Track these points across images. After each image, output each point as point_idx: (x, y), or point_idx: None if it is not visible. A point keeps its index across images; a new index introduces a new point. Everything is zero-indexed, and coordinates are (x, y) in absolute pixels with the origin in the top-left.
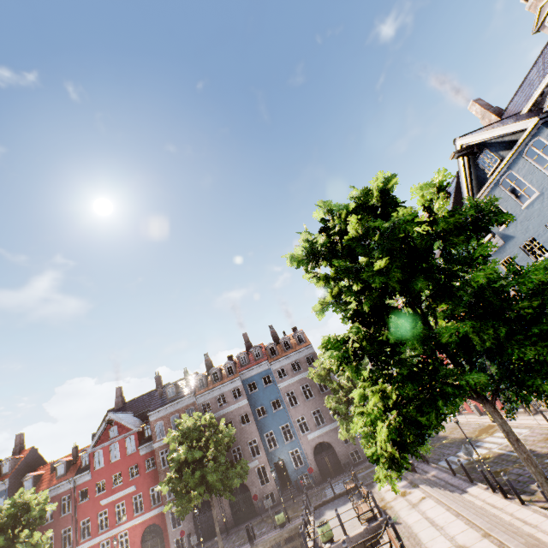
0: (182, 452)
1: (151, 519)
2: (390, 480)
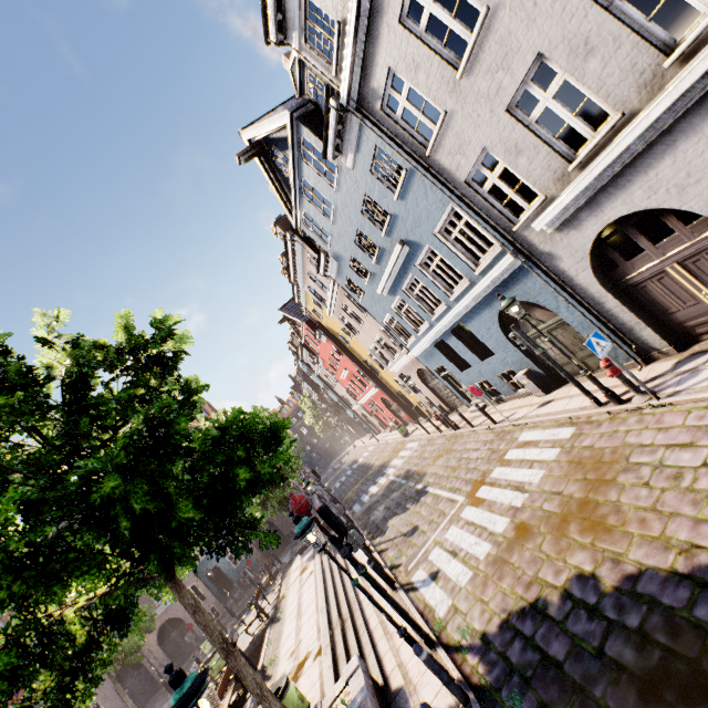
0: None
1: None
2: None
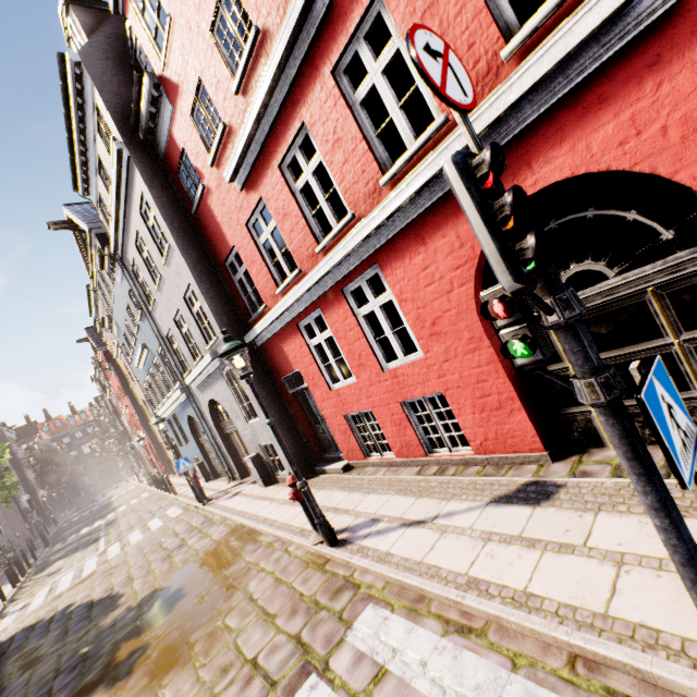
0: None
1: None
2: None
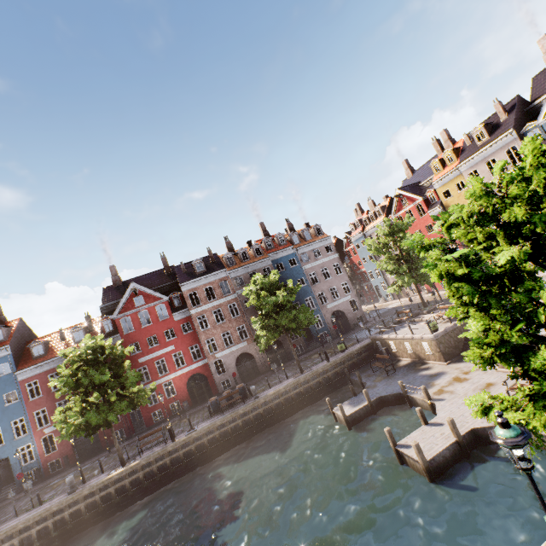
0: (279, 296)
1: (195, 370)
2: None
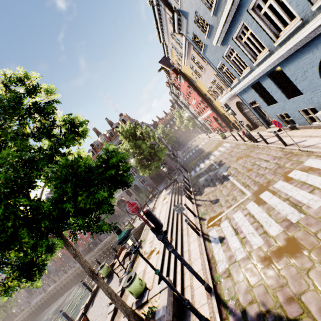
0: None
1: None
2: (33, 283)
